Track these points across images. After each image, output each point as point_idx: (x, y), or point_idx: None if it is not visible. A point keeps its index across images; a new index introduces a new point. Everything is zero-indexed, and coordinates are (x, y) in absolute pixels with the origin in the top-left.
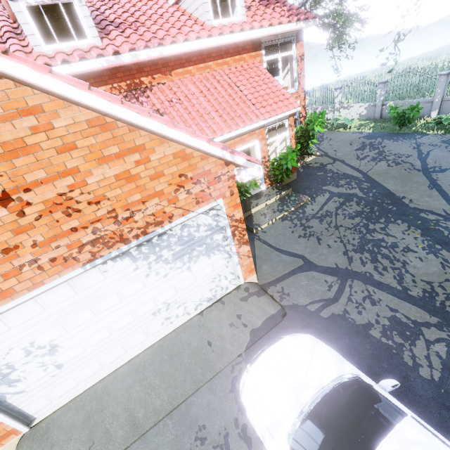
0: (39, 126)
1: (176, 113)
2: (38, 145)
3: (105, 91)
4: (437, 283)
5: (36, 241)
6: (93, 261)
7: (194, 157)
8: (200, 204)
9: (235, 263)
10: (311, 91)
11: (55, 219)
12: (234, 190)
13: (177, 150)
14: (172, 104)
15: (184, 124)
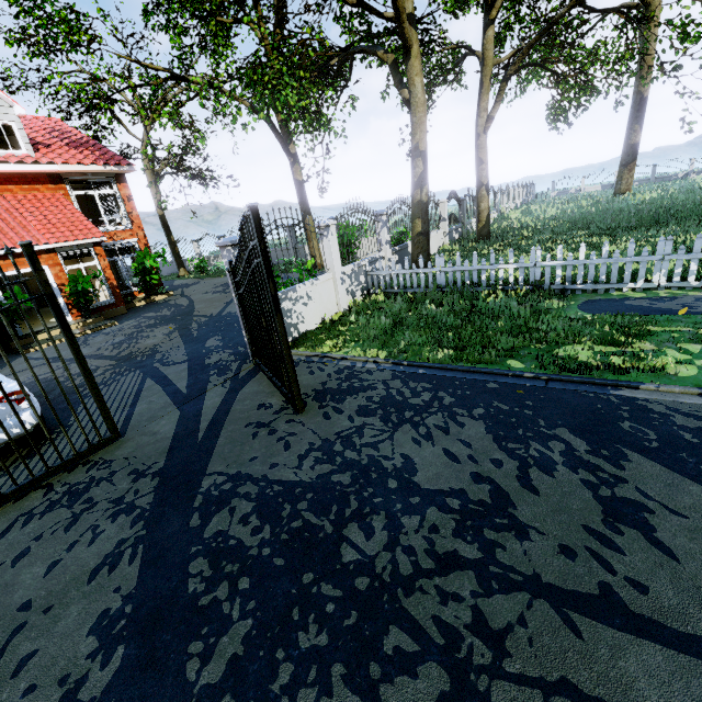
0: None
1: None
2: None
3: None
4: (146, 347)
5: None
6: None
7: None
8: None
9: None
10: None
11: None
12: None
13: None
14: None
15: None
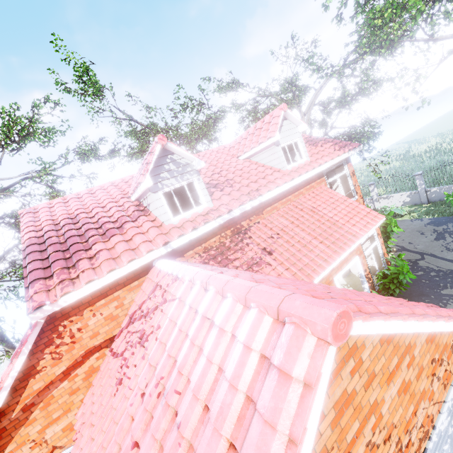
0: (354, 367)
1: (282, 248)
2: (354, 389)
3: (215, 241)
4: None
5: None
6: None
7: (436, 335)
8: (446, 388)
9: None
10: None
11: None
12: None
13: (426, 333)
14: (273, 240)
15: (295, 258)
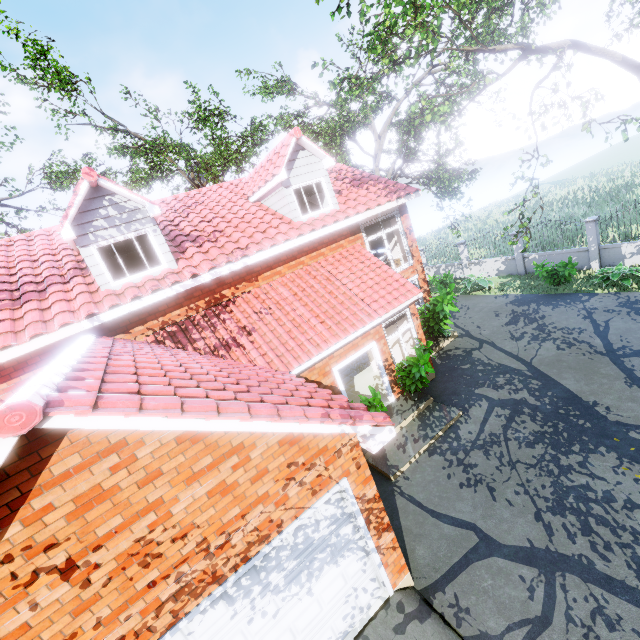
0: (120, 463)
1: (267, 328)
2: (117, 485)
3: (179, 314)
4: None
5: (100, 618)
6: (175, 625)
7: (305, 437)
8: (318, 494)
9: (375, 562)
10: (426, 239)
11: (128, 576)
12: (360, 460)
13: (283, 435)
14: (261, 316)
15: (279, 341)
